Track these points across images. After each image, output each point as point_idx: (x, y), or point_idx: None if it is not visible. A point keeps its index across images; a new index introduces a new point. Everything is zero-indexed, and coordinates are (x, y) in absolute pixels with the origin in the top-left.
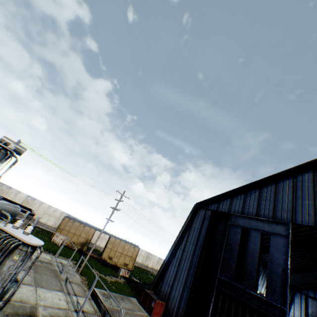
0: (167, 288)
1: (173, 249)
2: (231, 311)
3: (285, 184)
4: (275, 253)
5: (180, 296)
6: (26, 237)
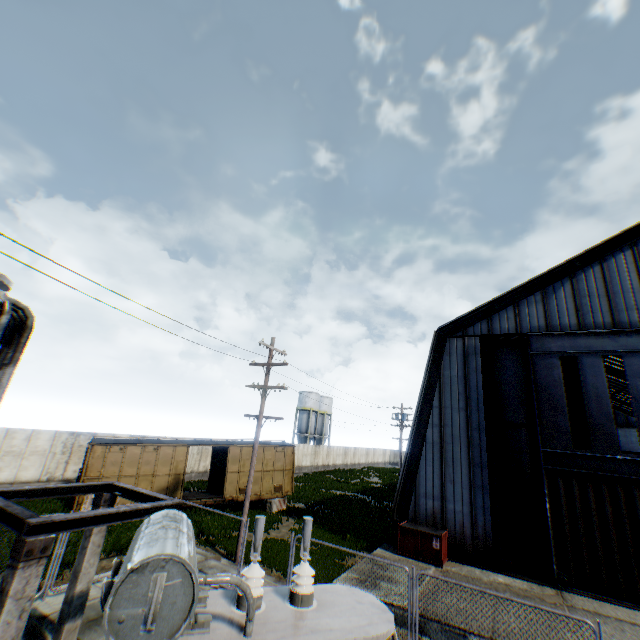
0: (433, 503)
1: (415, 430)
2: (588, 498)
3: (619, 262)
4: (639, 384)
5: (470, 509)
6: (333, 613)
